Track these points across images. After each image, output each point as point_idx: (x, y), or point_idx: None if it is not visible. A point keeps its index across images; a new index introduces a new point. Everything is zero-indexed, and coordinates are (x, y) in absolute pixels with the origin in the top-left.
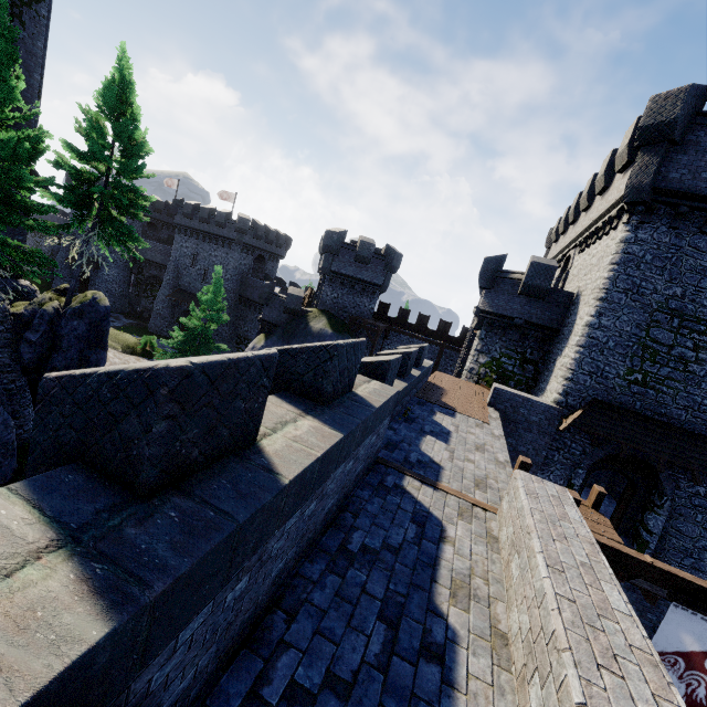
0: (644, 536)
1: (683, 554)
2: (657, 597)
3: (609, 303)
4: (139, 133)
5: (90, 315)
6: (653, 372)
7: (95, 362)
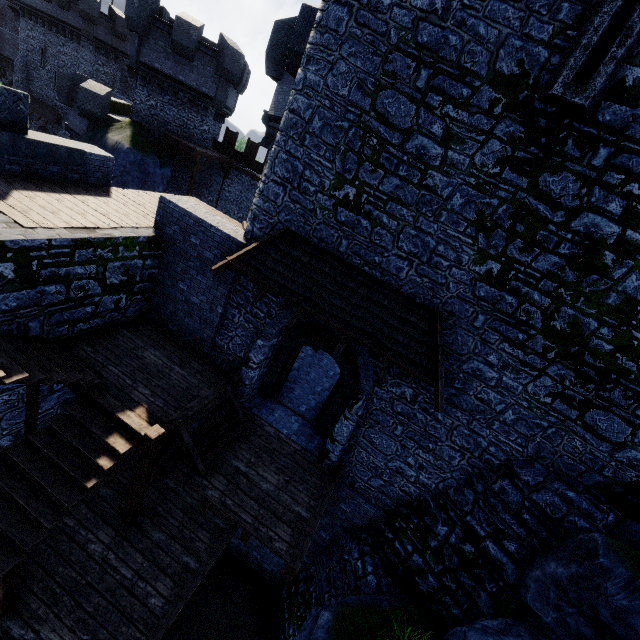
0: (326, 442)
1: (372, 472)
2: (250, 536)
3: (322, 31)
4: None
5: None
6: (373, 186)
7: None
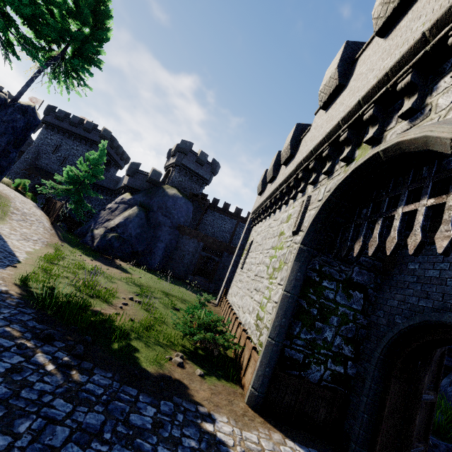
0: None
1: None
2: None
3: None
4: (109, 21)
5: (29, 117)
6: None
7: (11, 160)
